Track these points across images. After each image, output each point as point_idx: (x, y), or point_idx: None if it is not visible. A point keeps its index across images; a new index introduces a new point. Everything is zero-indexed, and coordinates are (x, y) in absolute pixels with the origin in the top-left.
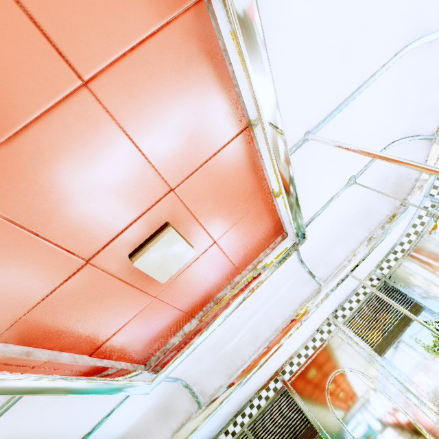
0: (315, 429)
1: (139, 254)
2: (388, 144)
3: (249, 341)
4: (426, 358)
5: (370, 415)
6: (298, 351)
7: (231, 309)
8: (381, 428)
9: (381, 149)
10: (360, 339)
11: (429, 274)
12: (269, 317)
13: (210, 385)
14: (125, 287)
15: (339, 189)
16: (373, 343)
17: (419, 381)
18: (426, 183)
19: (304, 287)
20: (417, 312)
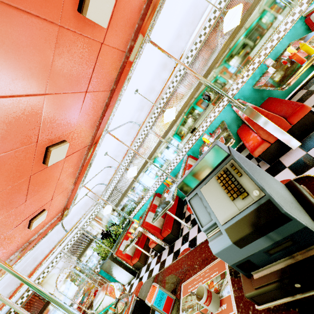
0: (49, 301)
1: (35, 219)
2: (97, 184)
3: (31, 263)
4: (93, 255)
5: (72, 283)
6: (43, 271)
7: (38, 243)
8: (76, 286)
9: (95, 185)
10: (73, 256)
11: (98, 226)
12: (43, 250)
13: (4, 293)
14: (19, 232)
15: (82, 197)
16: (77, 256)
17: (90, 264)
18: (103, 196)
19: (60, 234)
20: (93, 240)
